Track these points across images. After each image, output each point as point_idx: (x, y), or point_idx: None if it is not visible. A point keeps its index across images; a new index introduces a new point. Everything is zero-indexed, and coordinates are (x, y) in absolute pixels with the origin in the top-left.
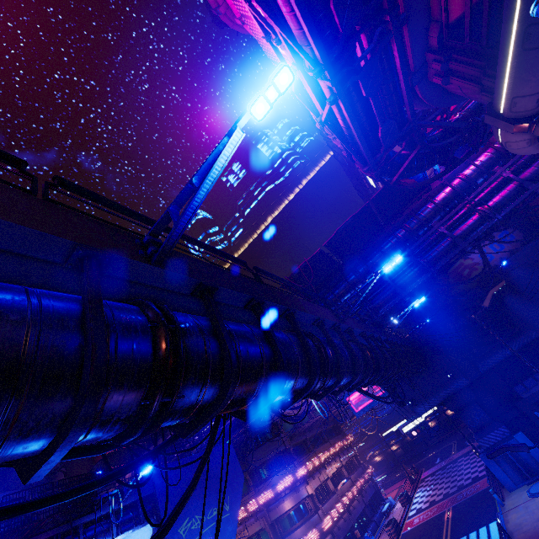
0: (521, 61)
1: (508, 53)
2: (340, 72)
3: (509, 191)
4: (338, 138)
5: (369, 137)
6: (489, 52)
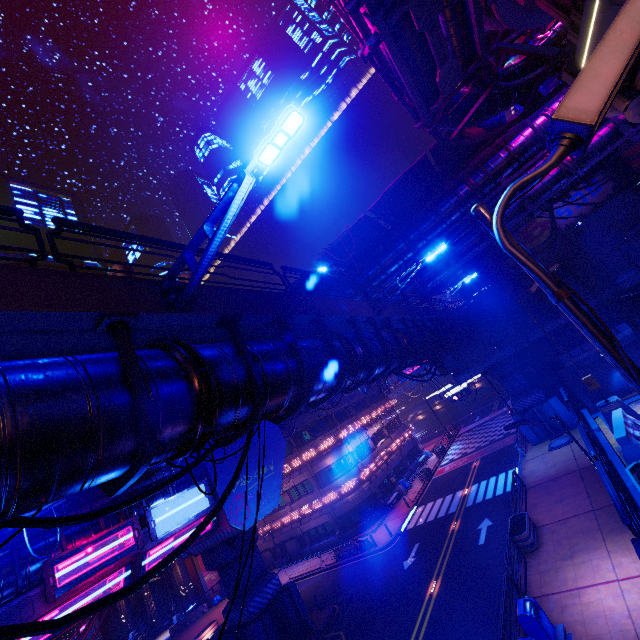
0: (607, 16)
1: (594, 1)
2: (384, 2)
3: (600, 137)
4: (385, 81)
5: (424, 81)
6: None
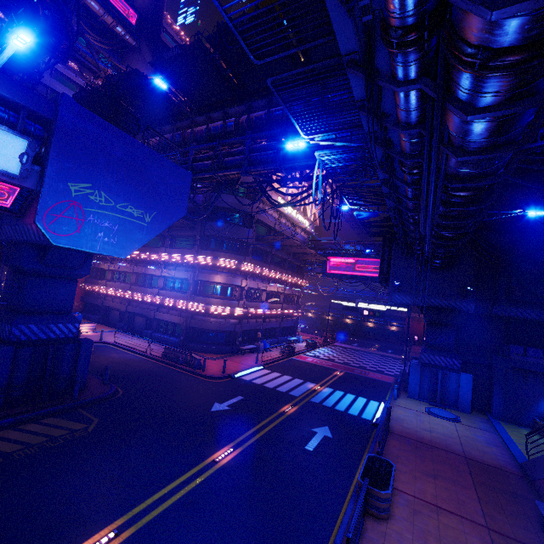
0: None
1: None
2: None
3: None
4: None
5: None
6: None
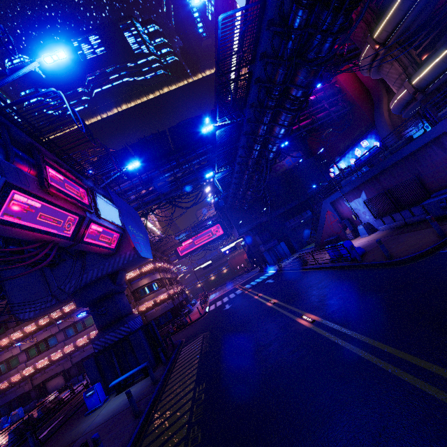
0: (395, 13)
1: (393, 8)
2: None
3: (324, 114)
4: None
5: None
6: (378, 13)
